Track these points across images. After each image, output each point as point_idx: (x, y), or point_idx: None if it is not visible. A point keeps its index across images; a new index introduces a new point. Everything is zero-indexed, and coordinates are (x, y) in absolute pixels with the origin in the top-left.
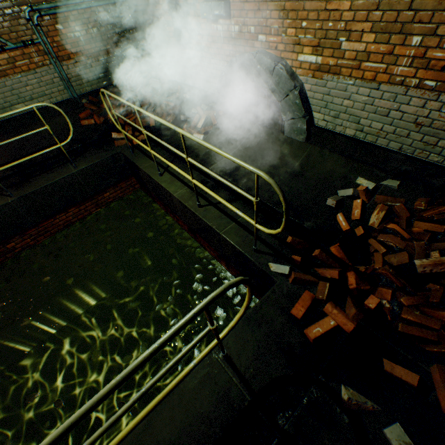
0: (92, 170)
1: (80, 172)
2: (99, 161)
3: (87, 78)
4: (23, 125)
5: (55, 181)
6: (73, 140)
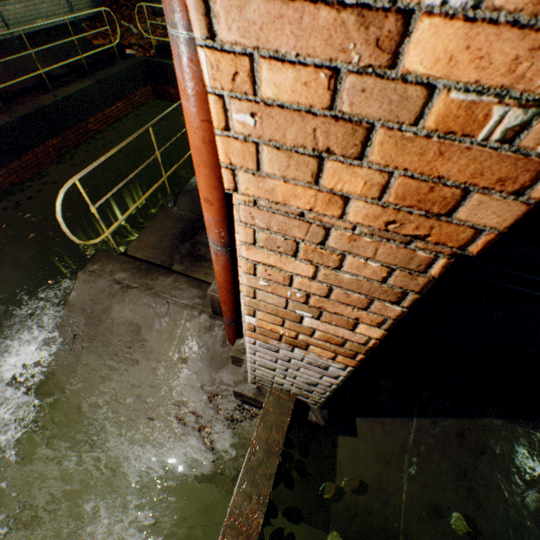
0: (131, 71)
1: (125, 71)
2: (134, 65)
3: (82, 5)
4: (45, 40)
5: (113, 74)
6: (97, 54)
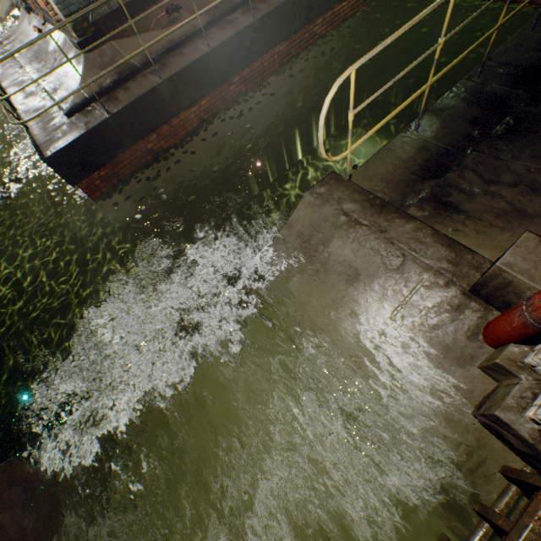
0: None
1: None
2: None
3: None
4: None
5: None
6: None
